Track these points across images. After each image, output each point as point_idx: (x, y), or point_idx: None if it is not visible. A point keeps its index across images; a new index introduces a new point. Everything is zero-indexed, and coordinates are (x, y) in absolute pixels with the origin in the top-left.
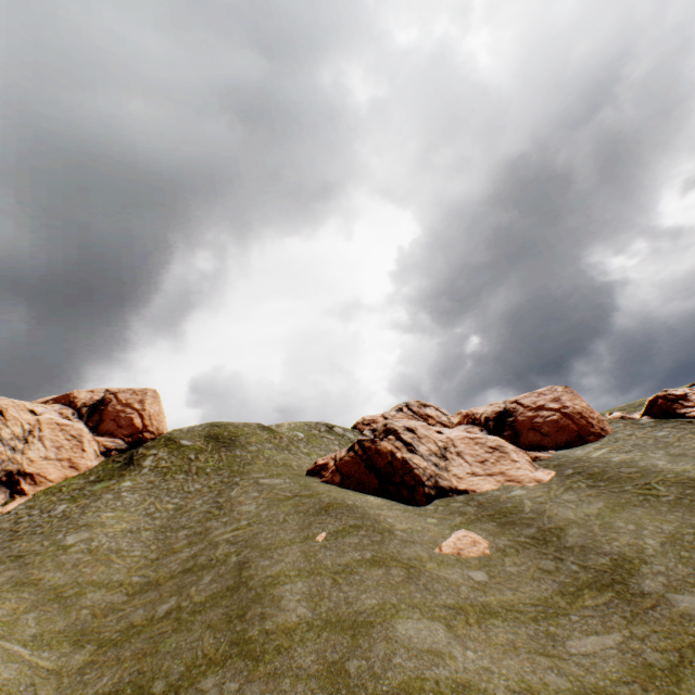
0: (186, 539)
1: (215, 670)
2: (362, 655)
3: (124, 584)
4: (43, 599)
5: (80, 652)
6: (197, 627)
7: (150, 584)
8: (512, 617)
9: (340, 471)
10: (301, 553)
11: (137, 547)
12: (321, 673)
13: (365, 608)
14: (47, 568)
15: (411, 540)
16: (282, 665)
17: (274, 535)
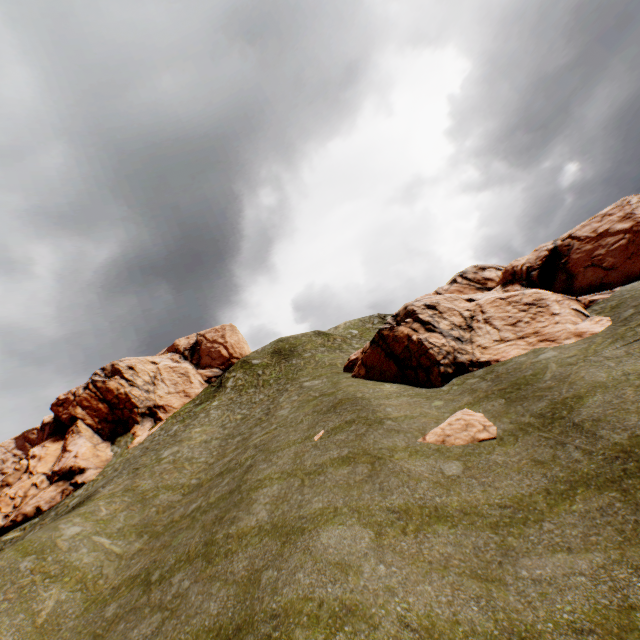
0: (235, 444)
1: (186, 567)
2: (278, 565)
3: (184, 486)
4: (134, 501)
5: (139, 541)
6: (197, 526)
7: (197, 486)
8: (464, 521)
9: (364, 364)
10: (293, 454)
11: (204, 455)
12: (243, 580)
13: (308, 513)
14: (144, 477)
15: (397, 430)
16: (222, 568)
17: (284, 438)
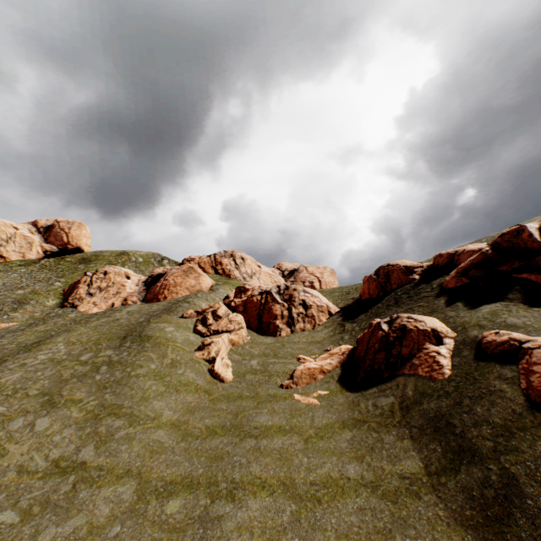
0: None
1: None
2: None
3: None
4: None
5: None
6: None
7: None
8: None
9: (70, 286)
10: None
11: None
12: None
13: None
14: None
15: (1, 319)
16: None
17: None
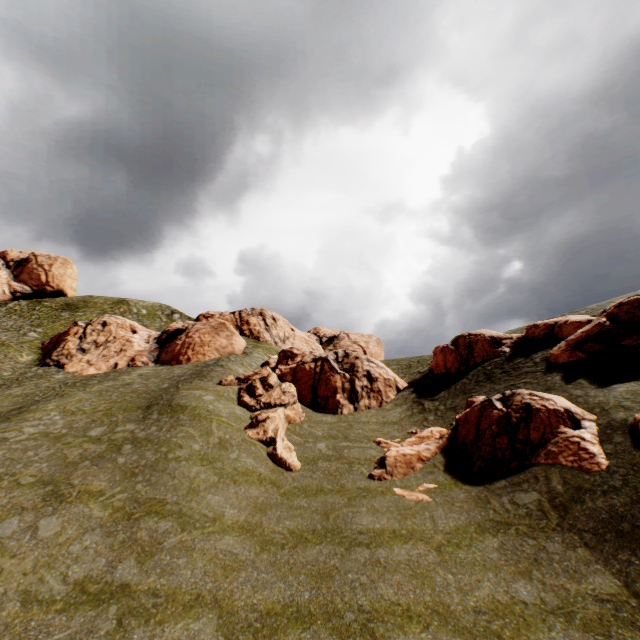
0: None
1: None
2: None
3: None
4: None
5: None
6: None
7: None
8: None
9: (53, 338)
10: None
11: None
12: None
13: None
14: None
15: None
16: None
17: None
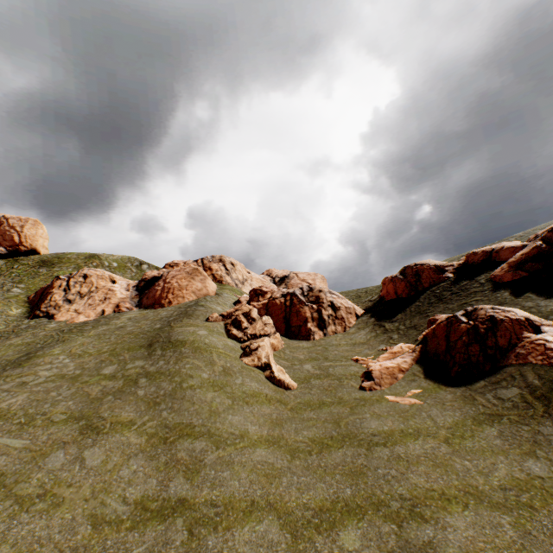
0: None
1: None
2: None
3: None
4: None
5: None
6: None
7: None
8: None
9: (37, 292)
10: None
11: None
12: None
13: None
14: None
15: None
16: None
17: None
